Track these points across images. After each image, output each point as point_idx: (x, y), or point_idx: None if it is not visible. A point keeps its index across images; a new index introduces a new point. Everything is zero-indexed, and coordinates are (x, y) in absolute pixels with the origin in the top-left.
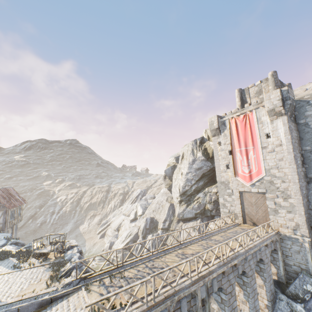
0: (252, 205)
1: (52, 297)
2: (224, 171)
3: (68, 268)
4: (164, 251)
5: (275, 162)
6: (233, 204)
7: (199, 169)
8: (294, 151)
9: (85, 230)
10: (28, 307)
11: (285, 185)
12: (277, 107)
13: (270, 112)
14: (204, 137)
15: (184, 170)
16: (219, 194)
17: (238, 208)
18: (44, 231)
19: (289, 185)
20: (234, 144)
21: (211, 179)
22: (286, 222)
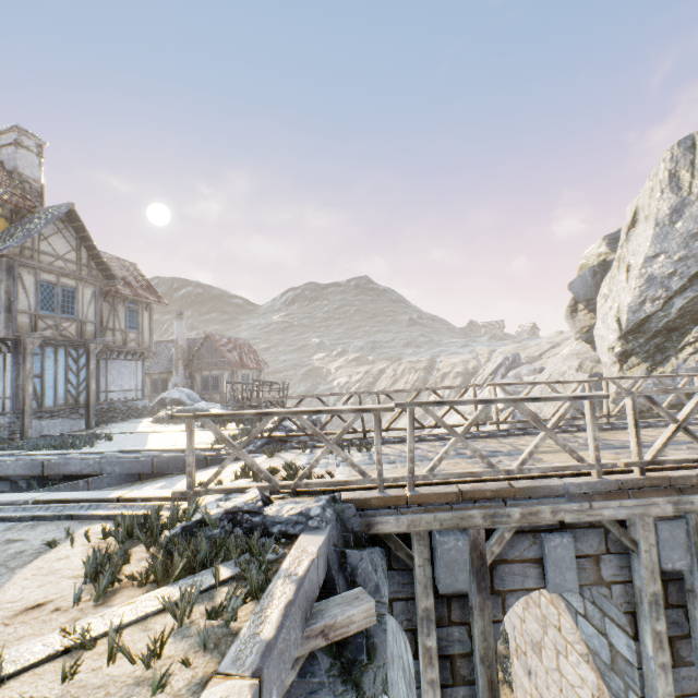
0: None
1: (208, 456)
2: None
3: (265, 429)
4: (521, 430)
5: None
6: None
7: None
8: None
9: None
10: (167, 462)
11: None
12: None
13: None
14: None
15: (635, 255)
16: None
17: None
18: None
19: None
20: None
21: None
22: None
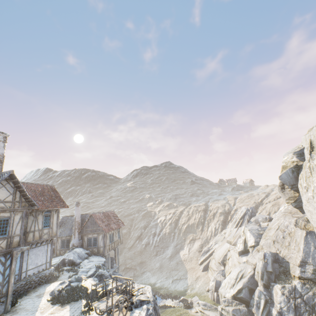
0: None
1: None
2: None
3: None
4: None
5: None
6: None
7: None
8: None
9: (185, 257)
10: None
11: None
12: None
13: None
14: None
15: None
16: None
17: None
18: (148, 253)
19: None
20: None
21: None
22: None
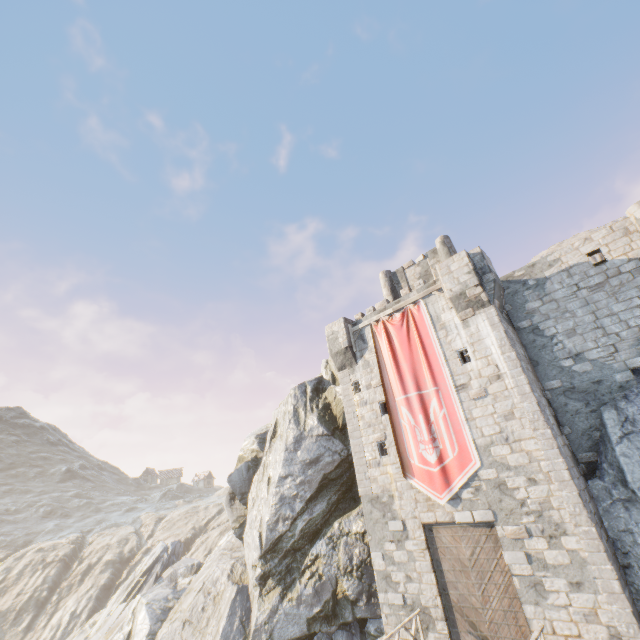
0: (467, 572)
1: None
2: (375, 464)
3: None
4: None
5: (498, 424)
6: (413, 574)
7: (312, 464)
8: (534, 390)
9: None
10: None
11: (539, 490)
12: (470, 289)
13: (457, 300)
14: (324, 378)
15: (274, 470)
16: (369, 539)
17: (428, 586)
18: None
19: (552, 492)
20: (390, 383)
21: (348, 491)
22: (580, 628)
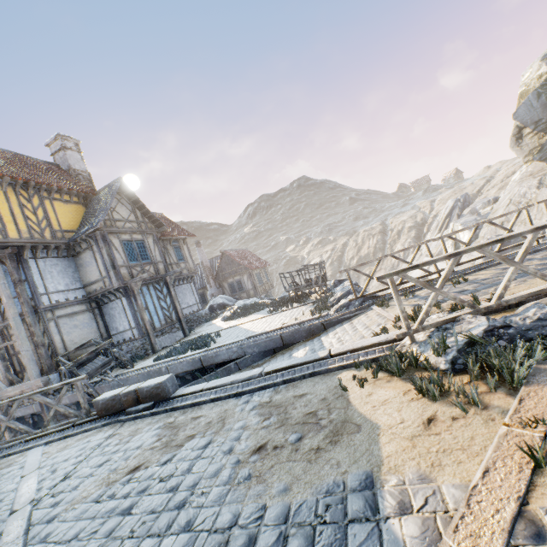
0: None
1: (323, 322)
2: None
3: (340, 295)
4: None
5: None
6: None
7: None
8: None
9: None
10: (292, 335)
11: None
12: None
13: None
14: None
15: None
16: None
17: None
18: None
19: None
20: None
21: None
22: None
